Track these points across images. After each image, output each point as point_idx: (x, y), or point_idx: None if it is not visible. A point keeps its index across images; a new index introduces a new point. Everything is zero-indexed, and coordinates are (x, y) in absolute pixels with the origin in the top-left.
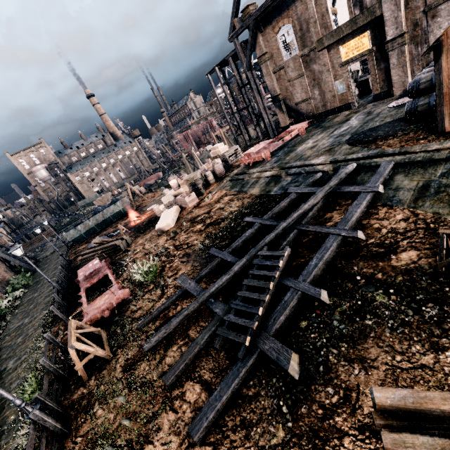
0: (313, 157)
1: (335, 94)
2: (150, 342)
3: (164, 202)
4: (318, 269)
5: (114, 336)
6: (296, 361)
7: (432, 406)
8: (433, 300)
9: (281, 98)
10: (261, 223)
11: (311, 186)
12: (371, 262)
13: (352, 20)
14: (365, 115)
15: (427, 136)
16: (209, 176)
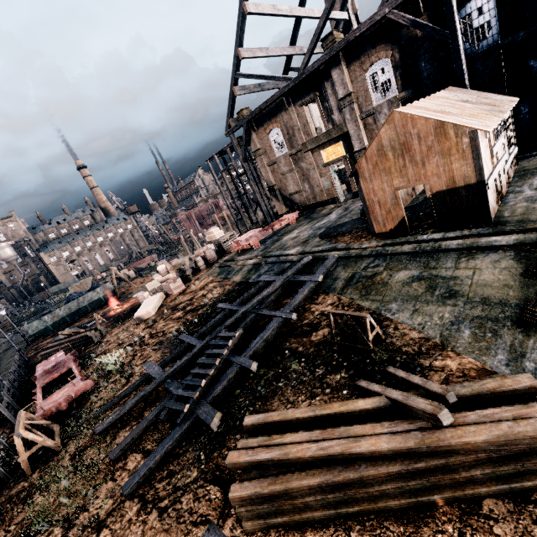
0: (291, 248)
1: (322, 189)
2: (103, 424)
3: (148, 289)
4: (258, 346)
5: (68, 429)
6: (219, 418)
7: (271, 420)
8: (324, 363)
9: (276, 188)
10: (230, 309)
11: (277, 275)
12: (299, 339)
13: (327, 132)
14: (343, 210)
15: (367, 235)
16: (199, 261)
